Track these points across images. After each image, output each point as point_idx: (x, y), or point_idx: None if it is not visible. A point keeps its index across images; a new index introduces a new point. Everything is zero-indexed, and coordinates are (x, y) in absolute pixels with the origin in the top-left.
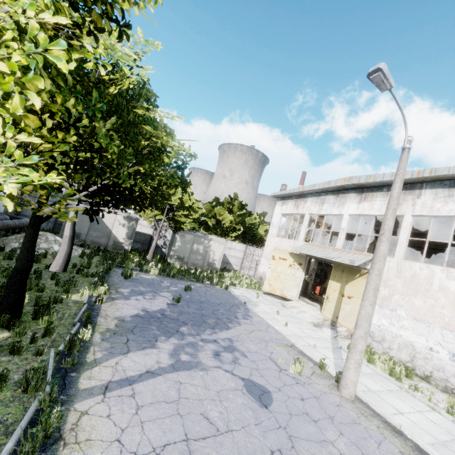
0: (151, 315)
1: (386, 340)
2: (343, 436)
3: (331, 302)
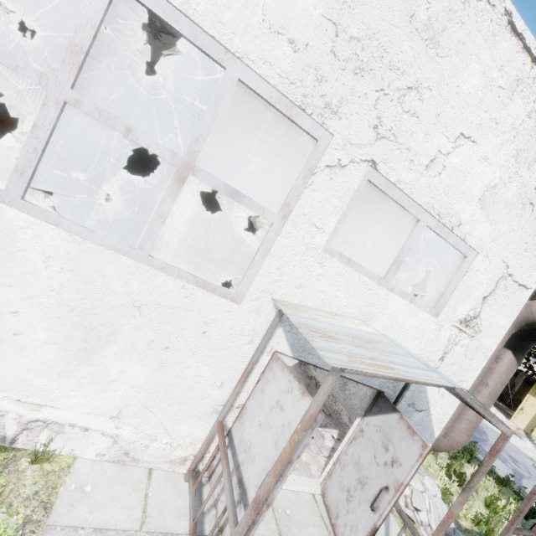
0: None
1: None
2: None
3: (526, 414)
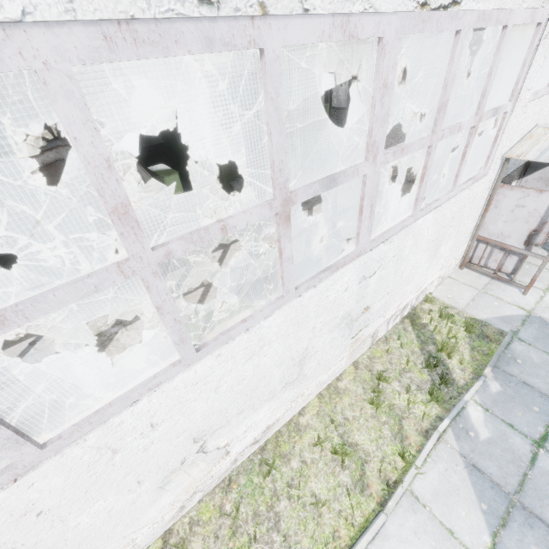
0: None
1: None
2: None
3: None
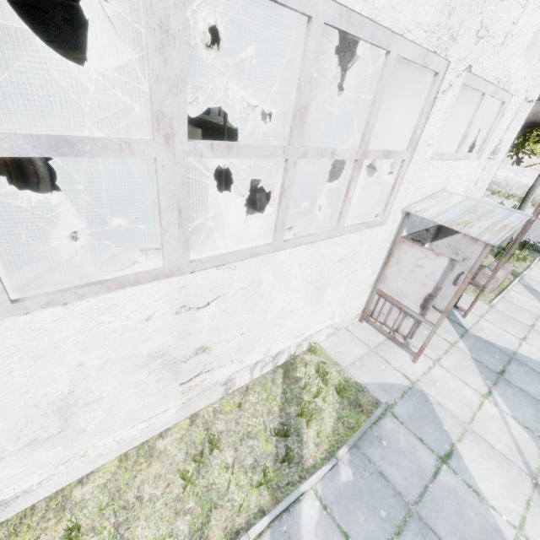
0: None
1: (509, 186)
2: (536, 224)
3: None
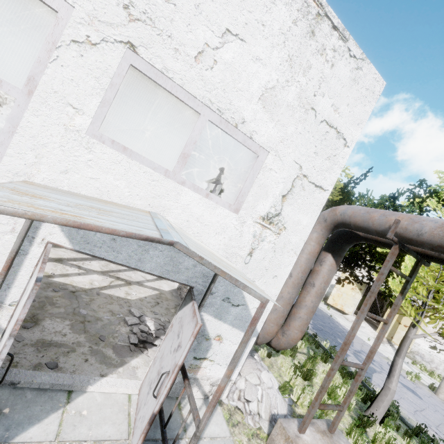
0: (316, 327)
1: (434, 362)
2: None
3: None
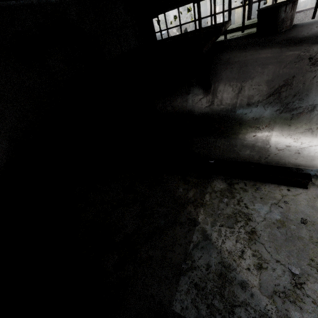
0: None
1: (300, 6)
2: None
3: None
